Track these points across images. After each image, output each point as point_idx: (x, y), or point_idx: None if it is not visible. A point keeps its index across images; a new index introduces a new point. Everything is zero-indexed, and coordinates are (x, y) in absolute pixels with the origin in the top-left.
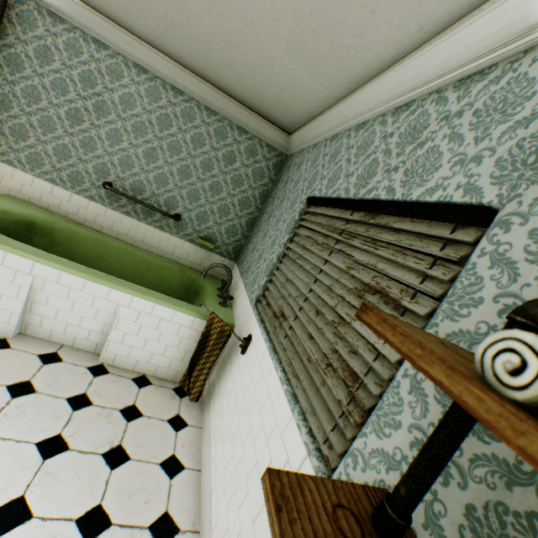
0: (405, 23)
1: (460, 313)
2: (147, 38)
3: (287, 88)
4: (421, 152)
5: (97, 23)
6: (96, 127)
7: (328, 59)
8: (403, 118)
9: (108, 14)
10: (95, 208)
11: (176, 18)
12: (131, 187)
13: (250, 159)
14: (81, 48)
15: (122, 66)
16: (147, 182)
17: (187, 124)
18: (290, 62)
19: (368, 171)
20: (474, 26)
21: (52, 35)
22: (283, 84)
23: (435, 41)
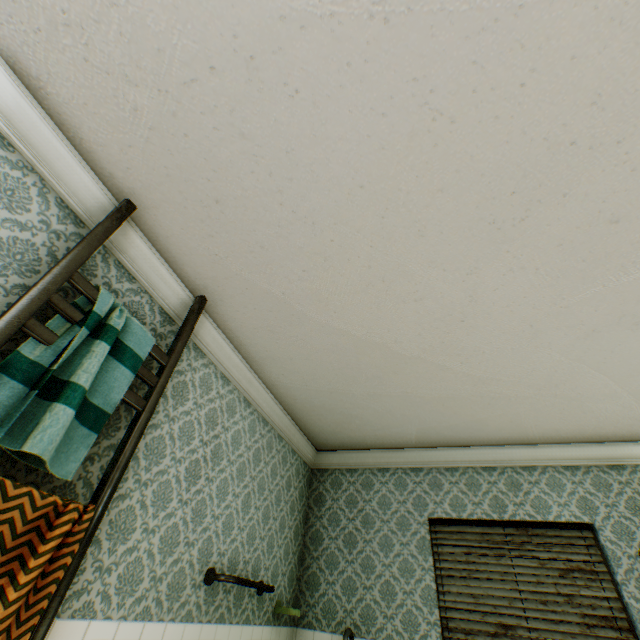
0: (493, 439)
1: (618, 563)
2: (273, 380)
3: (384, 435)
4: (531, 496)
5: (233, 361)
6: (209, 480)
7: (442, 436)
8: (496, 474)
9: (251, 358)
10: (188, 637)
11: (355, 394)
12: (228, 563)
13: (297, 479)
14: (212, 382)
15: (236, 400)
16: (241, 546)
17: (269, 454)
18: (413, 430)
19: (497, 502)
20: (520, 450)
21: (192, 369)
22: (385, 433)
23: (503, 448)
